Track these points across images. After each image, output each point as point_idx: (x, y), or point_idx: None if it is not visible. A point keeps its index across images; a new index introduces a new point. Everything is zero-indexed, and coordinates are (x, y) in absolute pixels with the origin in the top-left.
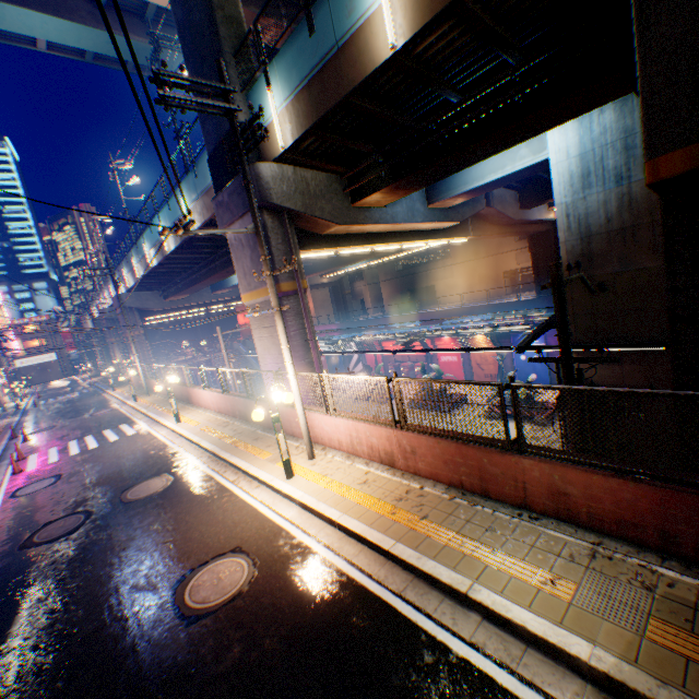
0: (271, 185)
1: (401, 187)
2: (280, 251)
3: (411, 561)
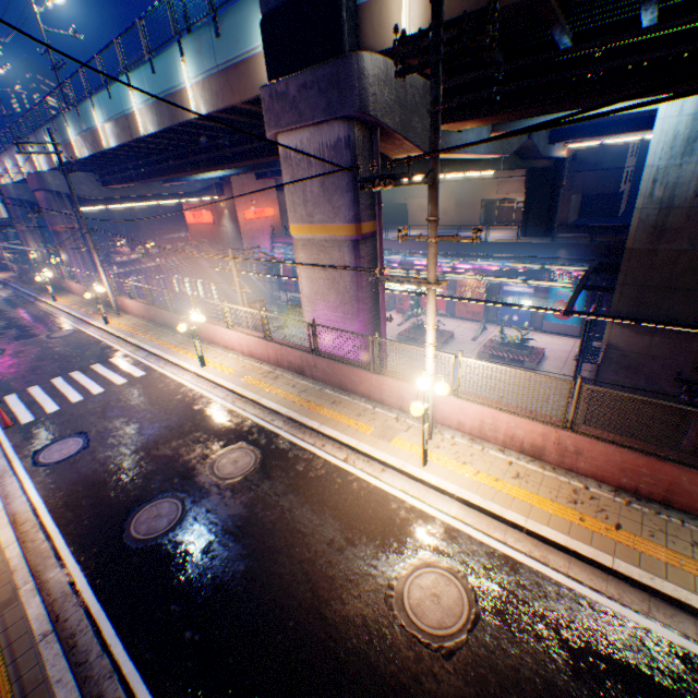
0: (374, 88)
1: (508, 116)
2: None
3: (647, 583)
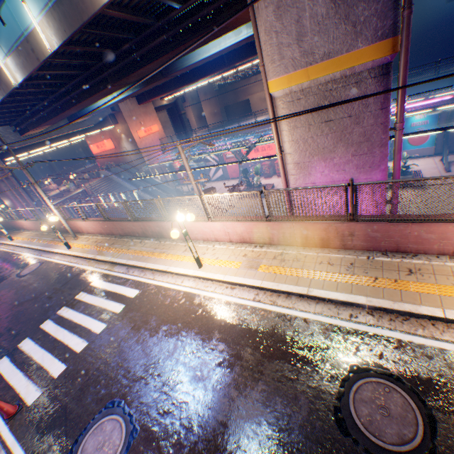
0: None
1: None
2: None
3: None
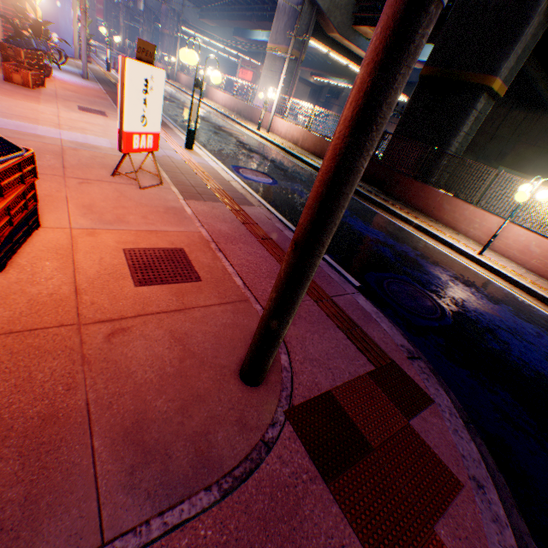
0: None
1: None
2: (301, 30)
3: (290, 151)
